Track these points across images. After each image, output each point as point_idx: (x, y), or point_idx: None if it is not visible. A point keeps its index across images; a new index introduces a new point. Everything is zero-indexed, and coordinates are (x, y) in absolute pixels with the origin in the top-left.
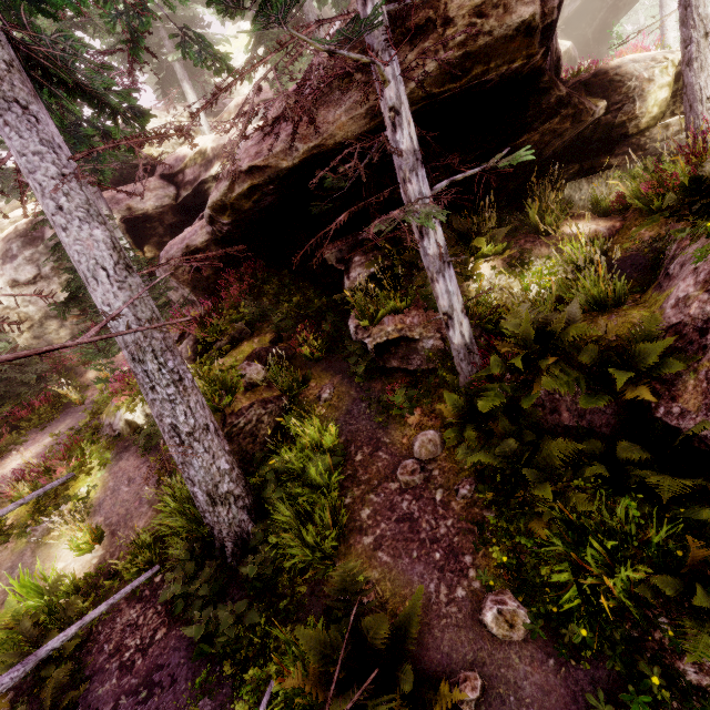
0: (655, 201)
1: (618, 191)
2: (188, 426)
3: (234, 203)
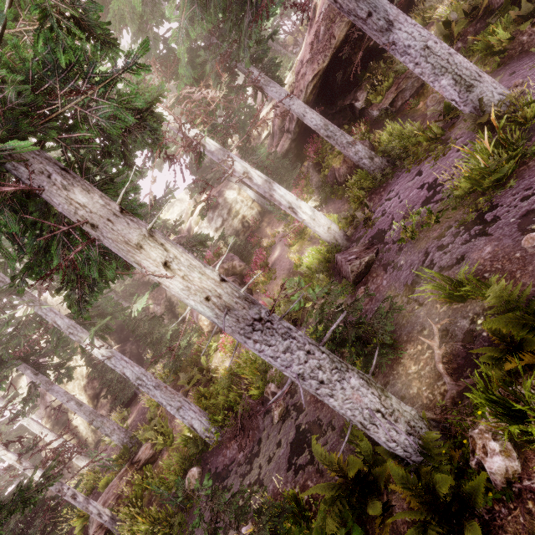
0: None
1: None
2: (351, 140)
3: (307, 100)
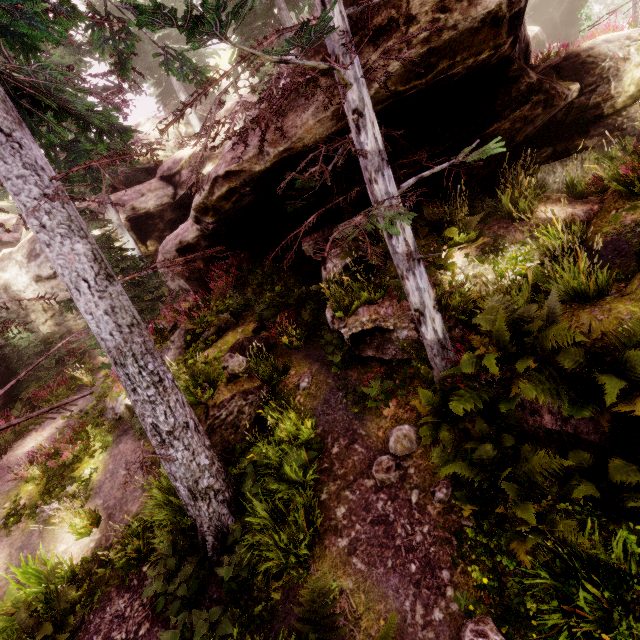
0: (636, 183)
1: (594, 172)
2: (168, 425)
3: (215, 205)
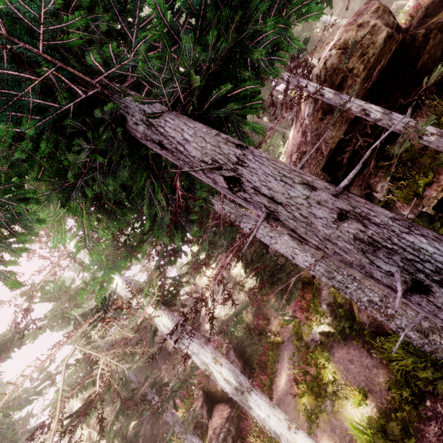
0: None
1: None
2: (376, 298)
3: None
